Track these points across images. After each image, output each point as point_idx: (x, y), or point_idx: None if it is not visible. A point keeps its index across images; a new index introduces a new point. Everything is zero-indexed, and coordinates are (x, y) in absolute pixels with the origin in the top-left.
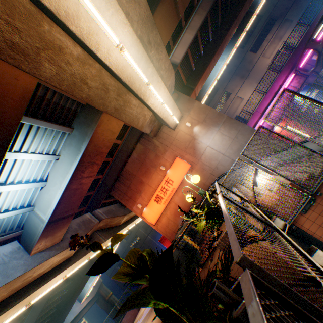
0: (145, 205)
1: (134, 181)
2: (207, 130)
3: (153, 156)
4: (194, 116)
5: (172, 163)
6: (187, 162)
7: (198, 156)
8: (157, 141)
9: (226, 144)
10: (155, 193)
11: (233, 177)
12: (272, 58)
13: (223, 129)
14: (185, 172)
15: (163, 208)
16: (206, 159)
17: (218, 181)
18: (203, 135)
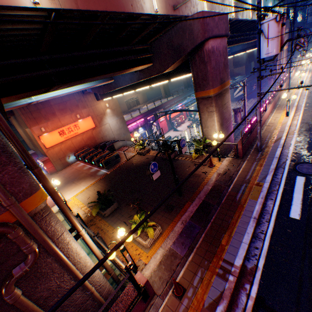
0: (47, 131)
1: (48, 109)
2: (113, 115)
3: (75, 104)
4: (111, 104)
5: (86, 118)
6: (95, 123)
7: (101, 125)
8: (83, 98)
9: (116, 128)
10: (62, 128)
11: (125, 143)
12: (130, 99)
13: (119, 121)
14: (91, 128)
15: (63, 141)
16: (104, 129)
17: (120, 142)
18: (110, 116)
